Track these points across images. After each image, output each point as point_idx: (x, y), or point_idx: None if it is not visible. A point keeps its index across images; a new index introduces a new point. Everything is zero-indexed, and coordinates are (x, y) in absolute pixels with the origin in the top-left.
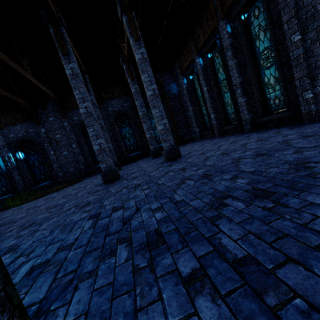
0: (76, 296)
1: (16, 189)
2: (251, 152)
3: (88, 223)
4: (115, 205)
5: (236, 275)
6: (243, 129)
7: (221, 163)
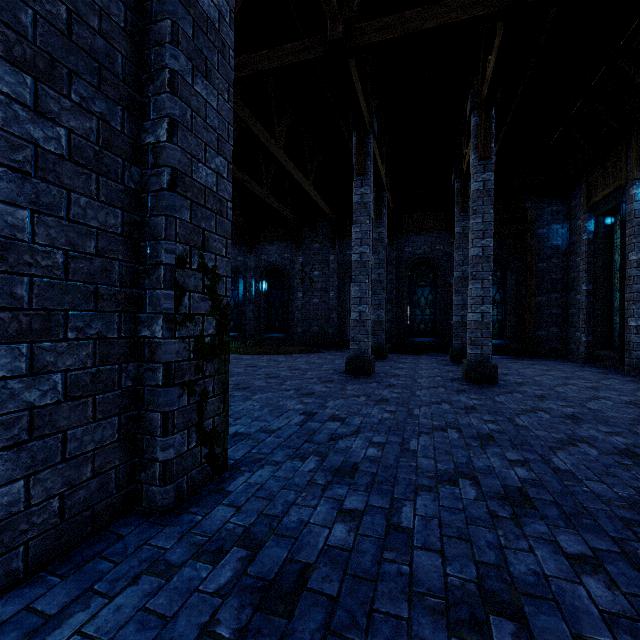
0: (260, 471)
1: (244, 329)
2: (623, 441)
3: (298, 418)
4: (338, 413)
5: (383, 531)
6: None
7: (540, 431)
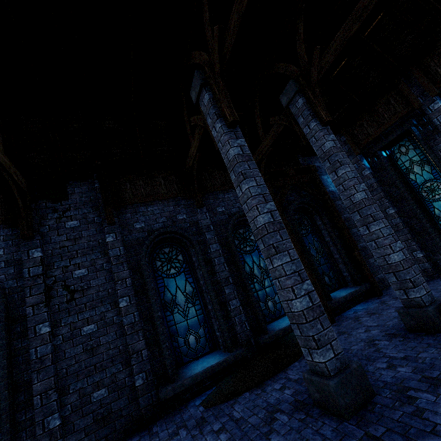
0: None
1: None
2: None
3: None
4: None
5: None
6: None
7: None
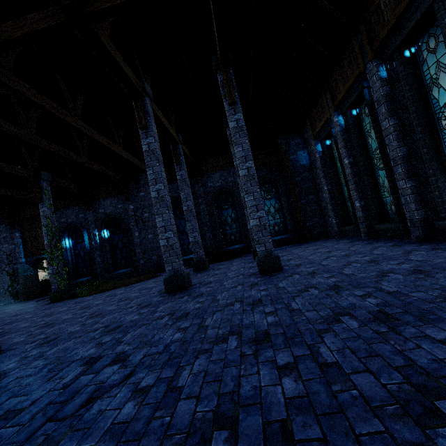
0: None
1: (95, 272)
2: (375, 303)
3: (77, 371)
4: (127, 348)
5: None
6: (410, 233)
7: (310, 312)
